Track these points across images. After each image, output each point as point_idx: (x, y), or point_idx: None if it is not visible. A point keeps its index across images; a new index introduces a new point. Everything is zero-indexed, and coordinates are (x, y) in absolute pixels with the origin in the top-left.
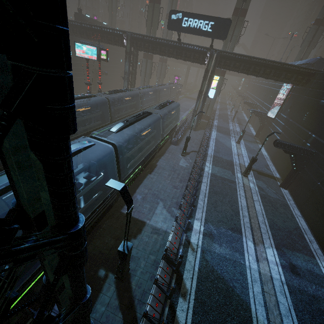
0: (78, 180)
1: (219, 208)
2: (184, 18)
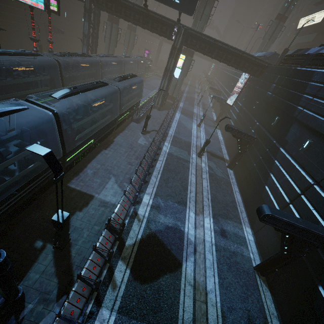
0: (8, 148)
1: (170, 184)
2: None
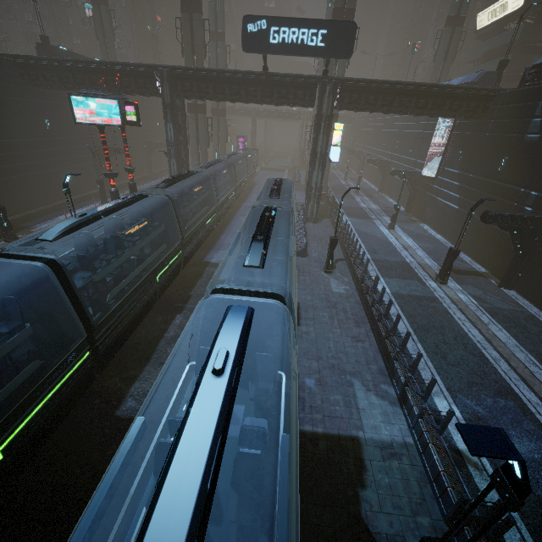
0: None
1: (451, 358)
2: (271, 28)
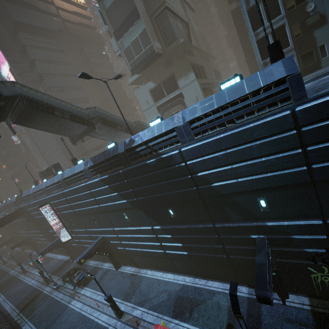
0: None
1: None
2: None
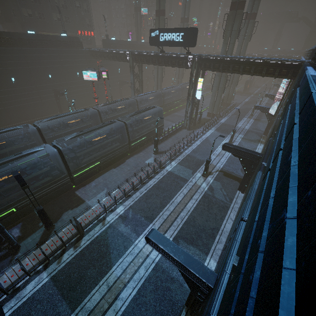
0: (38, 169)
1: (149, 200)
2: (160, 34)
